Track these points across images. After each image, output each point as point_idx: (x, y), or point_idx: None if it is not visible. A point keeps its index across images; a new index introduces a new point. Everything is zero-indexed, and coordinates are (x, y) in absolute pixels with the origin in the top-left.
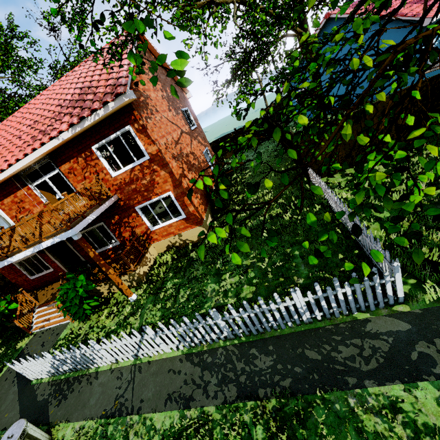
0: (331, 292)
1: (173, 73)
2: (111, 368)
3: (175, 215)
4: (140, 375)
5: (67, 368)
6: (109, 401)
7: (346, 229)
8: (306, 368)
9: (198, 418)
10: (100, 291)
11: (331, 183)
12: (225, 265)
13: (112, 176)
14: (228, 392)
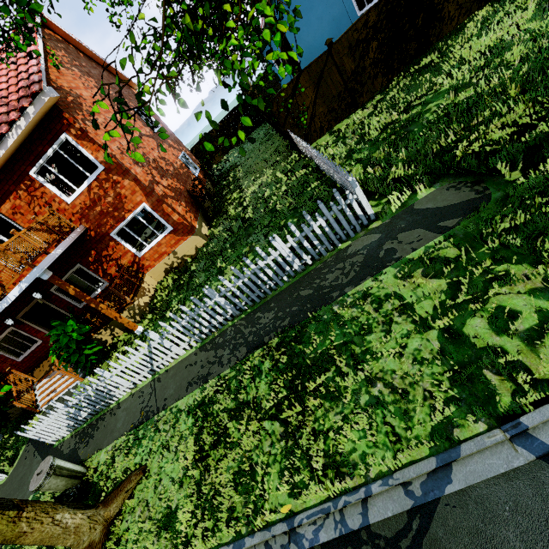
0: (308, 229)
1: (25, 3)
2: (132, 393)
3: (161, 231)
4: (160, 384)
5: (86, 414)
6: (135, 416)
7: (332, 181)
8: (301, 304)
9: (216, 384)
10: (103, 340)
11: (320, 145)
12: (226, 261)
13: (68, 203)
14: (239, 354)
